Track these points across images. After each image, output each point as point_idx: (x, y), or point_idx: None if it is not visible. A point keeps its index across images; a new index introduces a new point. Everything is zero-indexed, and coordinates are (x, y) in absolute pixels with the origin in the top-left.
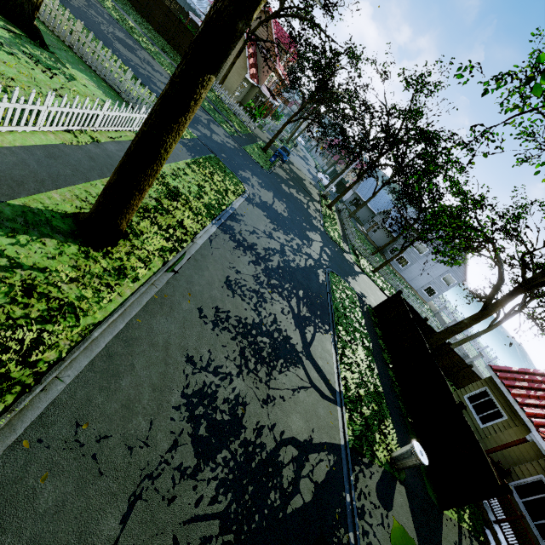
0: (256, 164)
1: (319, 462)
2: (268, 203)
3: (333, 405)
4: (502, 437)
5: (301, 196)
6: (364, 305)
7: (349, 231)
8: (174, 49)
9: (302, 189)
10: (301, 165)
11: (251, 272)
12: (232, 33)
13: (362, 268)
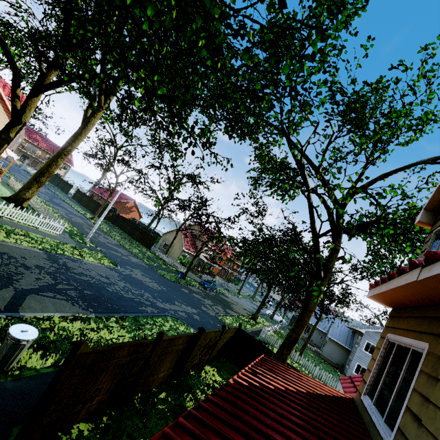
0: (159, 275)
1: None
2: (137, 278)
3: None
4: None
5: (206, 300)
6: None
7: (266, 330)
8: (142, 244)
9: (218, 302)
10: (245, 303)
11: (40, 264)
12: (0, 138)
13: None
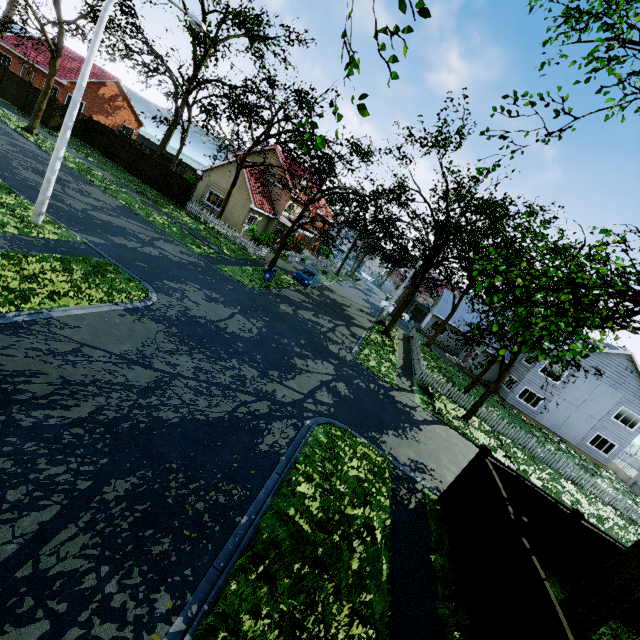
0: (232, 281)
1: None
2: (205, 319)
3: None
4: None
5: (321, 319)
6: (415, 491)
7: (416, 359)
8: (166, 196)
9: (333, 313)
10: (353, 294)
11: None
12: None
13: (437, 414)
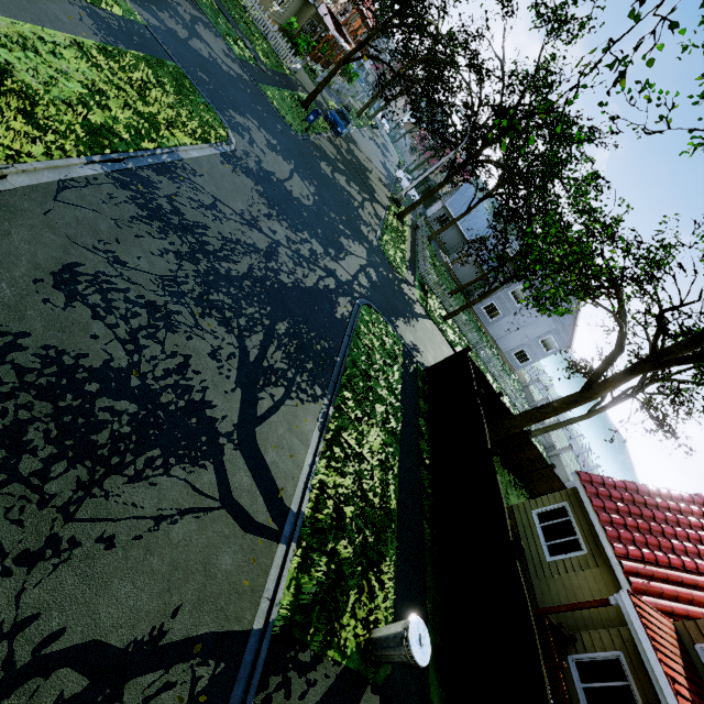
0: (278, 117)
1: (158, 694)
2: (275, 176)
3: (268, 543)
4: (575, 580)
5: (353, 188)
6: (413, 363)
7: (422, 255)
8: None
9: (360, 181)
10: (373, 153)
11: (162, 269)
12: None
13: (428, 310)
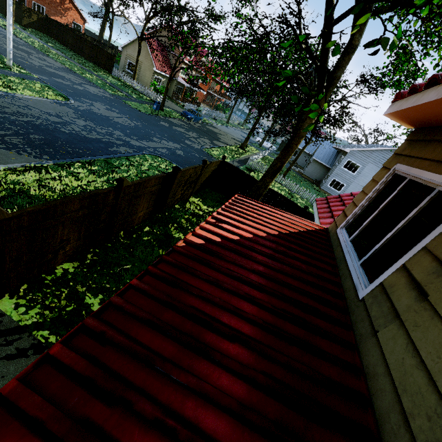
0: (130, 108)
1: None
2: (101, 114)
3: None
4: None
5: (191, 133)
6: None
7: (254, 158)
8: (99, 66)
9: (204, 134)
10: (234, 133)
11: None
12: None
13: None
